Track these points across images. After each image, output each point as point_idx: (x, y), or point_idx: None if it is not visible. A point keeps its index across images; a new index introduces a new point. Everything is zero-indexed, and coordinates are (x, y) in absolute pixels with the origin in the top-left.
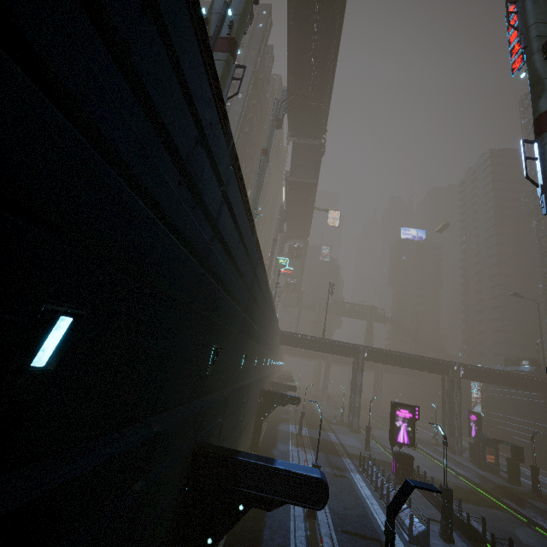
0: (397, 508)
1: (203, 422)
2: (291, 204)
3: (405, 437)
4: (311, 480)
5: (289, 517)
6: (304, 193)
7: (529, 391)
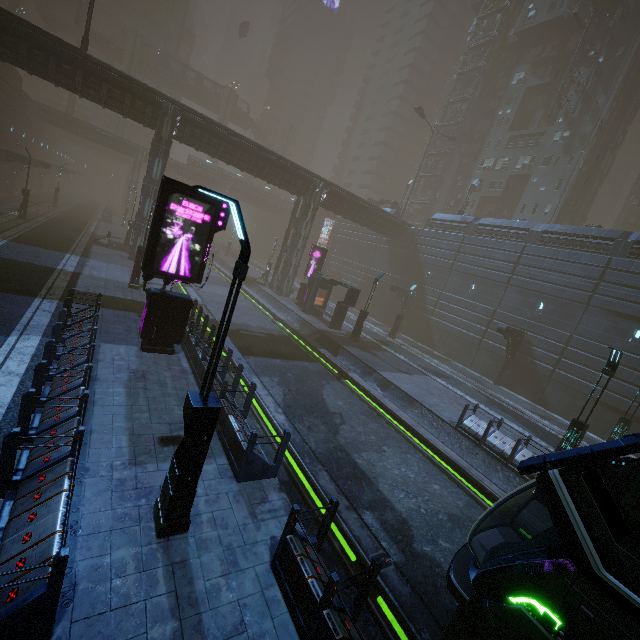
0: None
1: None
2: None
3: (183, 263)
4: None
5: None
6: None
7: (381, 234)
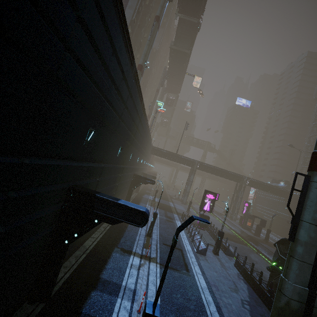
0: (181, 228)
1: (79, 174)
2: (172, 67)
3: (208, 207)
4: (139, 212)
5: (137, 234)
6: (181, 60)
7: (279, 196)
